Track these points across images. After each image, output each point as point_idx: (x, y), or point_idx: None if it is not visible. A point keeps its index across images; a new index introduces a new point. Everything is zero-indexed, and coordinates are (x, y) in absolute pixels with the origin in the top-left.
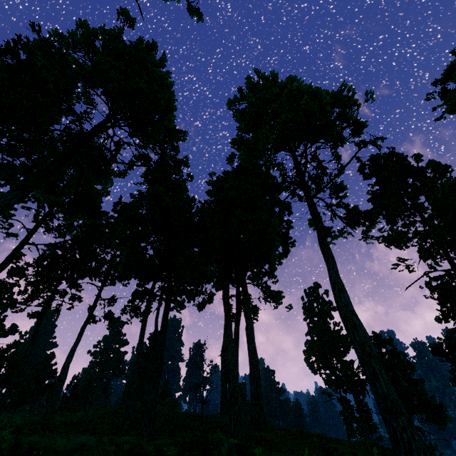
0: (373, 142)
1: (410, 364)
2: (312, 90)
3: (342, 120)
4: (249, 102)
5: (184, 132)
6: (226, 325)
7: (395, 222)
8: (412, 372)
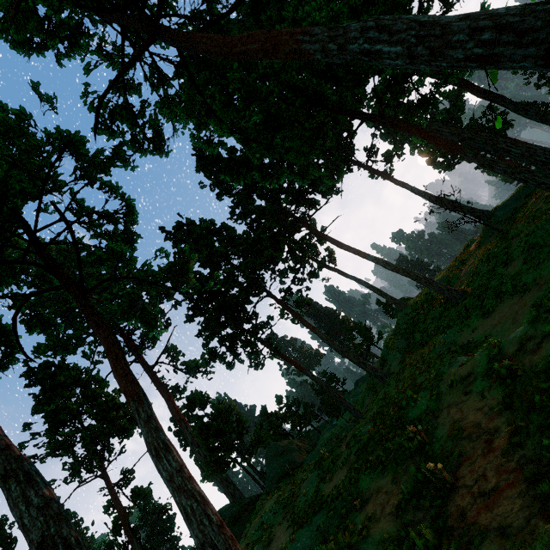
0: None
1: None
2: None
3: None
4: None
5: None
6: None
7: None
8: None
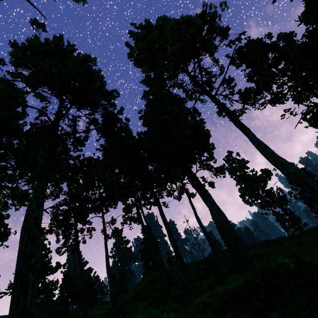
0: (238, 39)
1: (310, 173)
2: (185, 20)
3: (211, 32)
4: (139, 50)
5: (114, 91)
6: (205, 201)
7: (270, 88)
8: (313, 177)
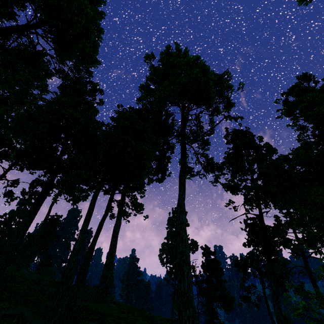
0: (235, 119)
1: (222, 270)
2: (204, 67)
3: (220, 96)
4: None
5: (98, 62)
6: (85, 220)
7: (236, 176)
8: (221, 275)
